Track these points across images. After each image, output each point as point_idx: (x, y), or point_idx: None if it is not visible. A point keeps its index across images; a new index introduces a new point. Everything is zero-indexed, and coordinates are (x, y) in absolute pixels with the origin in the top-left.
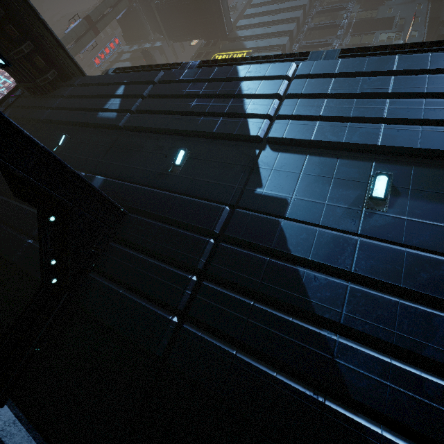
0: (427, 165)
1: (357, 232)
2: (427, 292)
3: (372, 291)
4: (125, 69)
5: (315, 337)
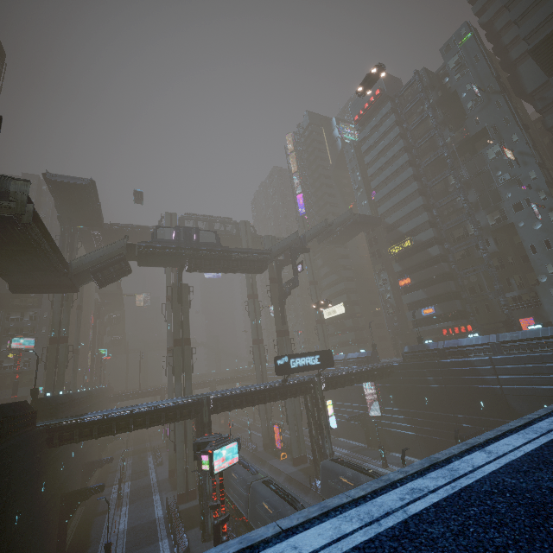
0: None
1: None
2: None
3: None
4: (409, 352)
5: None
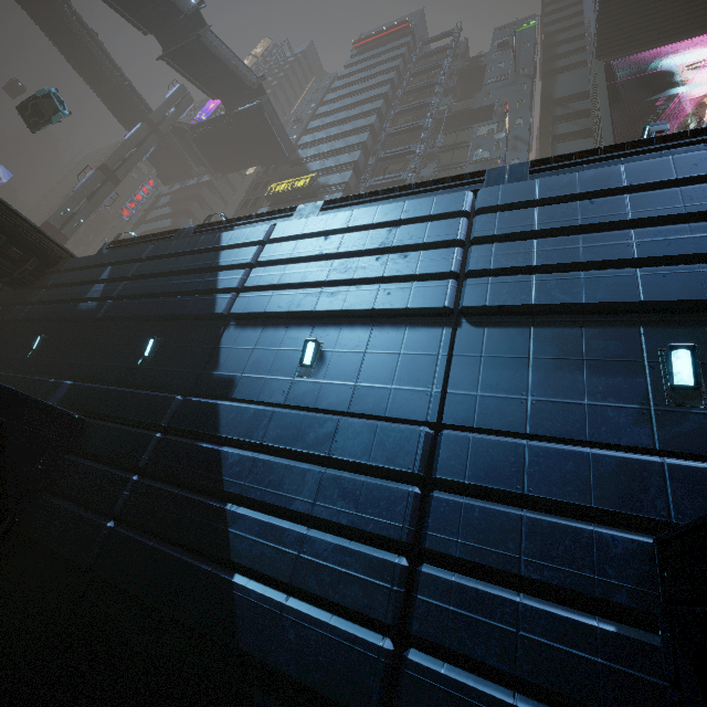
0: (353, 325)
1: (283, 403)
2: (310, 451)
3: (273, 458)
4: (122, 242)
5: (218, 512)
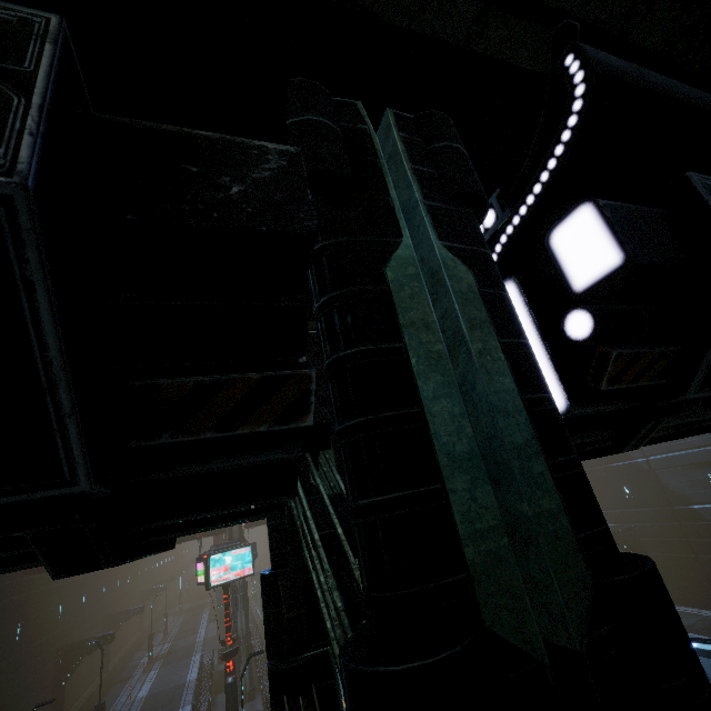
0: None
1: None
2: None
3: None
4: None
5: None
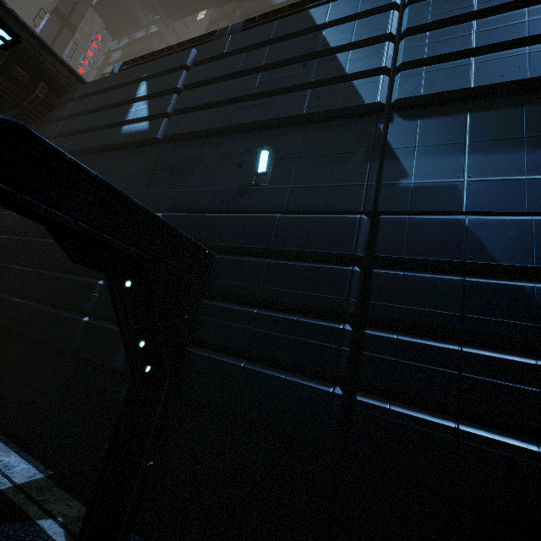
0: None
1: None
2: None
3: None
4: (135, 62)
5: None
